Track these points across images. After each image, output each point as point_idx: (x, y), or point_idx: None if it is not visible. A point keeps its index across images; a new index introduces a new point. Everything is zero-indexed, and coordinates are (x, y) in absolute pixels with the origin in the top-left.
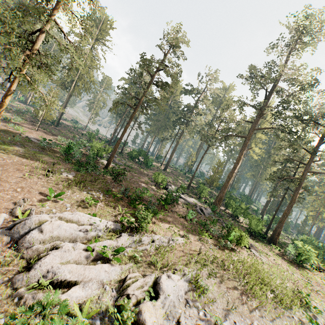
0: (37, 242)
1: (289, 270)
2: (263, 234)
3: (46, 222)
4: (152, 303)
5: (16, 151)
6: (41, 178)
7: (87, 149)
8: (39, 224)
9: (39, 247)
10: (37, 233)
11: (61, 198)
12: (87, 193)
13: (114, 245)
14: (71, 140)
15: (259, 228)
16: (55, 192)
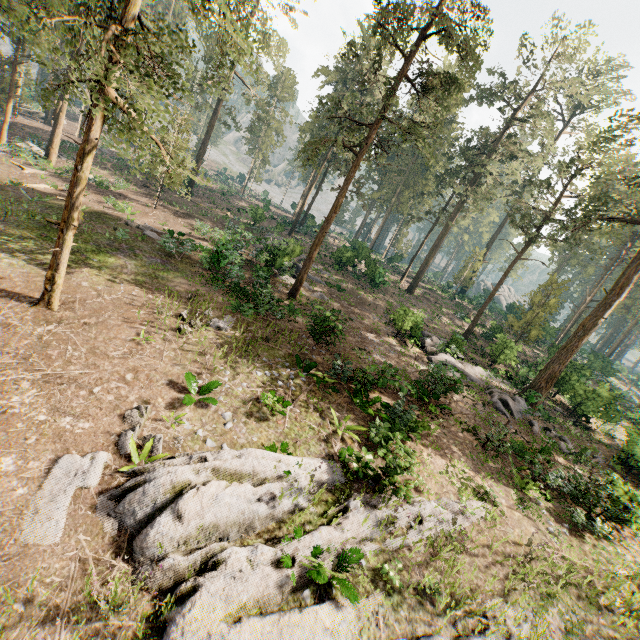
0: (172, 544)
1: None
2: None
3: (188, 491)
4: None
5: (120, 269)
6: (171, 339)
7: (250, 246)
8: (173, 492)
9: (177, 561)
10: (171, 521)
11: (213, 399)
12: (263, 374)
13: (336, 538)
14: (220, 231)
15: None
16: (199, 377)
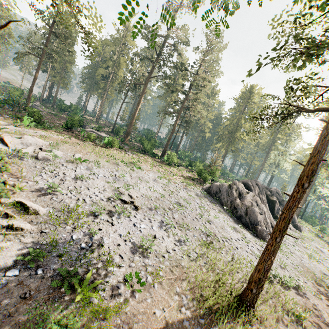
0: None
1: (149, 161)
2: (156, 153)
3: None
4: (12, 137)
5: None
6: None
7: None
8: None
9: None
10: None
11: None
12: None
13: (2, 127)
14: None
15: (148, 147)
16: None
